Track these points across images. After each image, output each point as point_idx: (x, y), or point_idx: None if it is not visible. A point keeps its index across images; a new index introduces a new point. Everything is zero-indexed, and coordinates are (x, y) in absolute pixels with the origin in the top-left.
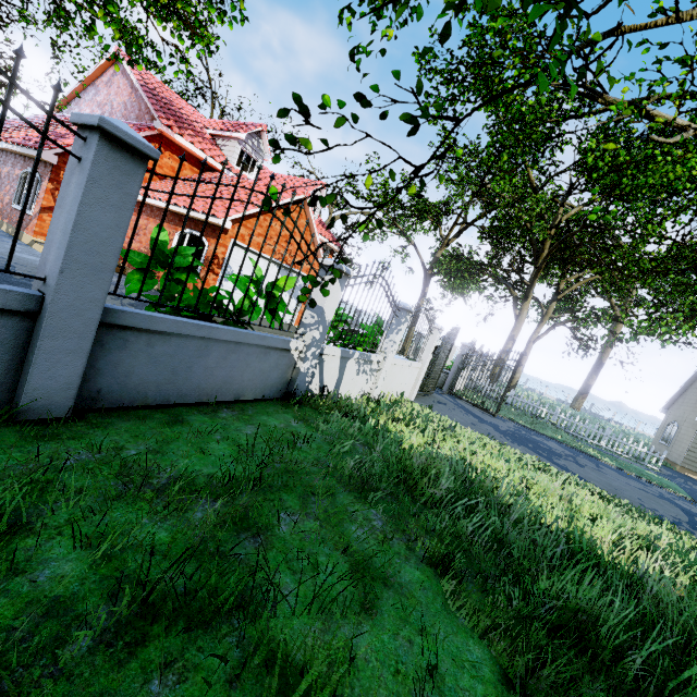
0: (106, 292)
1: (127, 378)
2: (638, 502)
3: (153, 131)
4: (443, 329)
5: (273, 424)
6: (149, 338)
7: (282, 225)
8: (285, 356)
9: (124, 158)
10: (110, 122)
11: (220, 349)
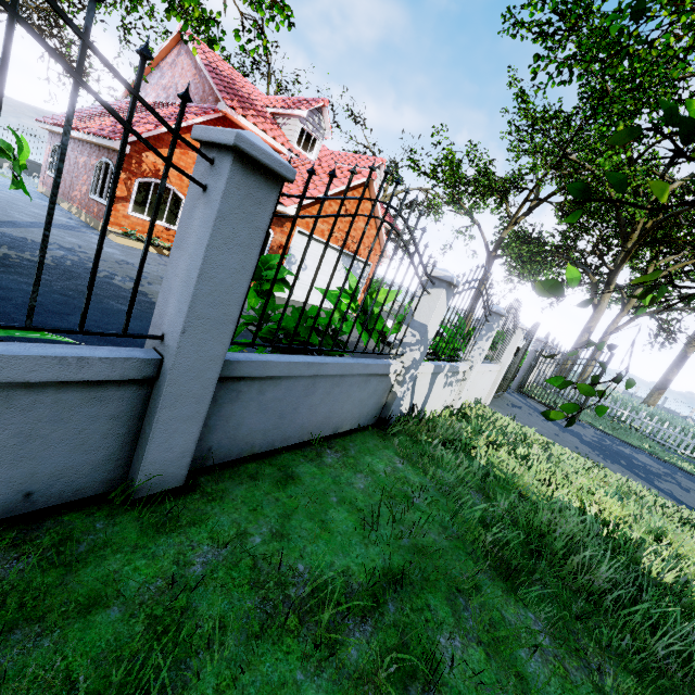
0: (226, 346)
1: (237, 430)
2: None
3: (217, 113)
4: (528, 329)
5: (380, 468)
6: (261, 384)
7: (399, 238)
8: (383, 381)
9: (257, 183)
10: (247, 138)
11: (325, 384)
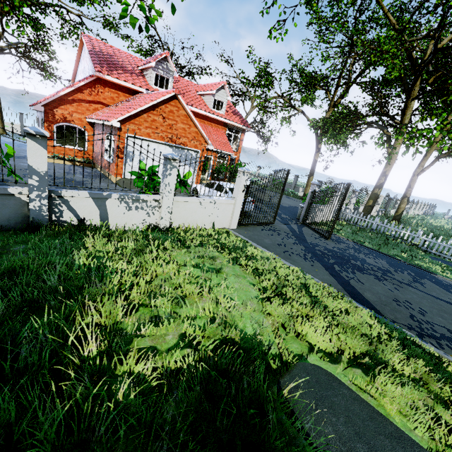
0: None
1: None
2: (410, 314)
3: (92, 77)
4: (249, 171)
5: None
6: None
7: None
8: (11, 199)
9: None
10: None
11: None
